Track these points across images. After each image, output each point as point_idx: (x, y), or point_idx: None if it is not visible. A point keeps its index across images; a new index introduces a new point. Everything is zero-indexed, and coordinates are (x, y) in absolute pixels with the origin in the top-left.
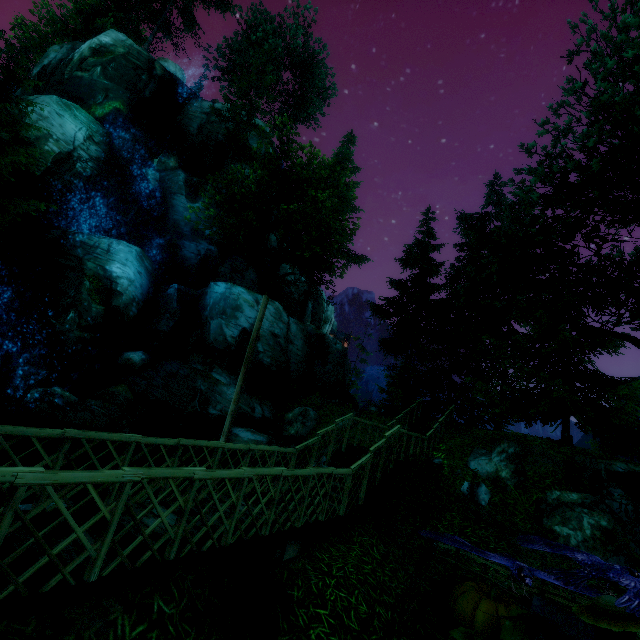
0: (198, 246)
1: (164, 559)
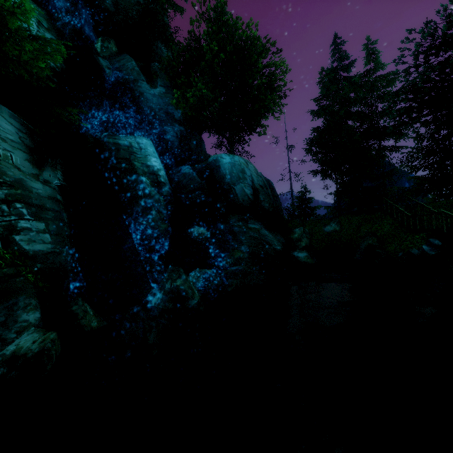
0: (174, 129)
1: None
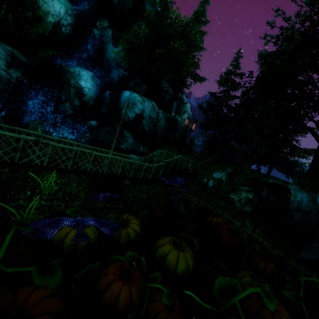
0: (118, 72)
1: (86, 171)
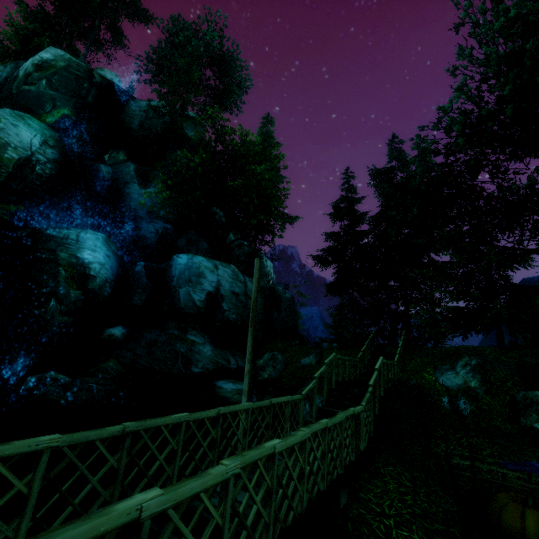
0: (155, 226)
1: None
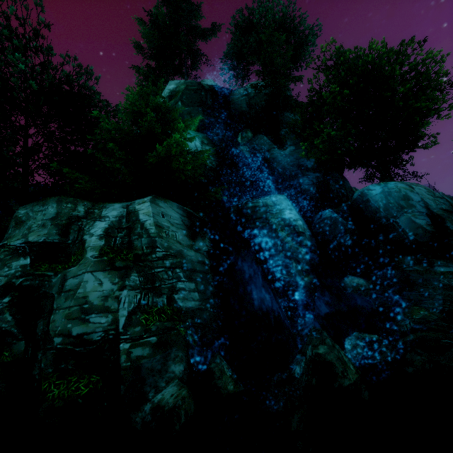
0: (308, 178)
1: None
